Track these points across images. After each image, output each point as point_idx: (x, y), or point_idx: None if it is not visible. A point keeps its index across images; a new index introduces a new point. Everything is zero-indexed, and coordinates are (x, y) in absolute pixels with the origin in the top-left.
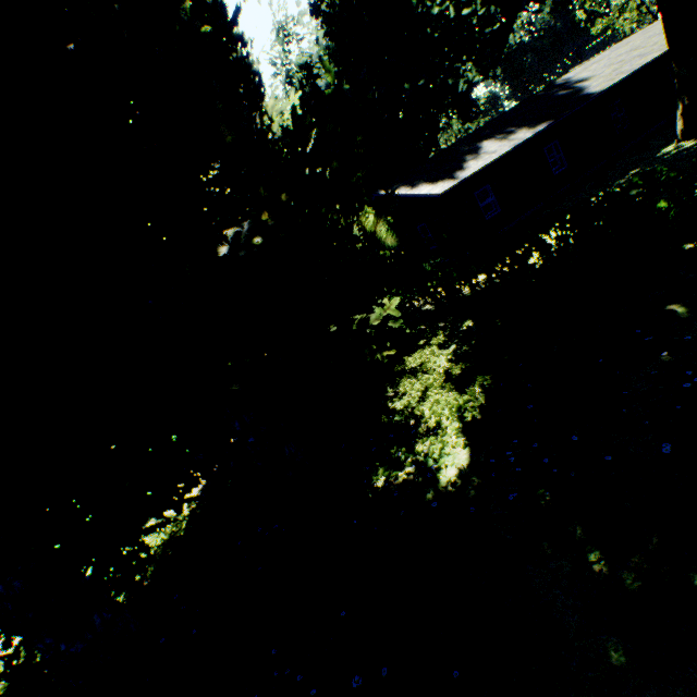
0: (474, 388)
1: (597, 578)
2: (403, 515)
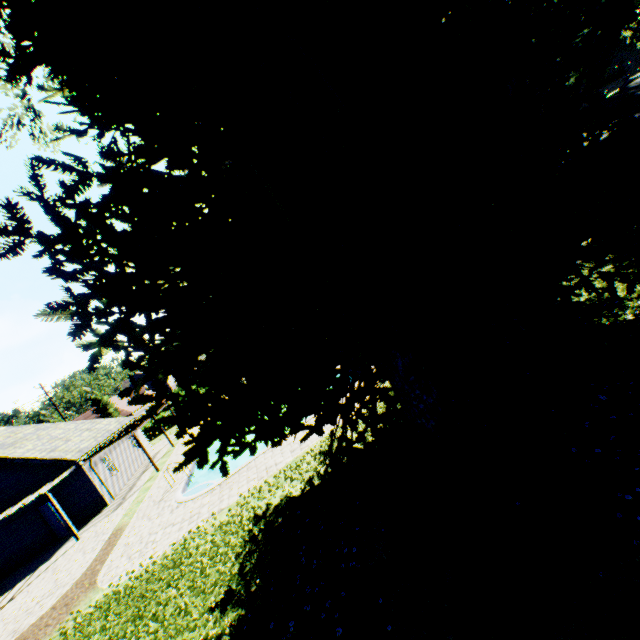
0: None
1: None
2: None
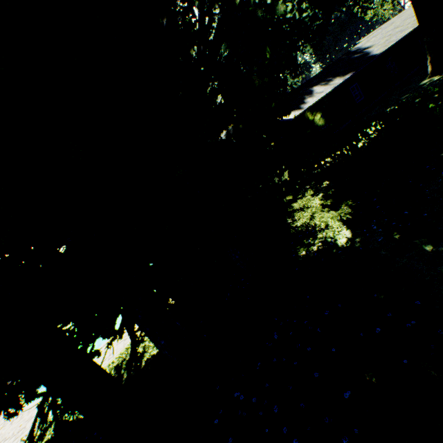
0: (342, 207)
1: (431, 253)
2: (323, 260)
